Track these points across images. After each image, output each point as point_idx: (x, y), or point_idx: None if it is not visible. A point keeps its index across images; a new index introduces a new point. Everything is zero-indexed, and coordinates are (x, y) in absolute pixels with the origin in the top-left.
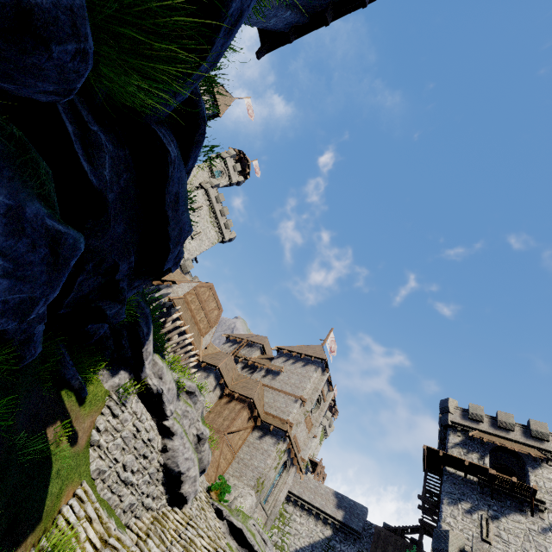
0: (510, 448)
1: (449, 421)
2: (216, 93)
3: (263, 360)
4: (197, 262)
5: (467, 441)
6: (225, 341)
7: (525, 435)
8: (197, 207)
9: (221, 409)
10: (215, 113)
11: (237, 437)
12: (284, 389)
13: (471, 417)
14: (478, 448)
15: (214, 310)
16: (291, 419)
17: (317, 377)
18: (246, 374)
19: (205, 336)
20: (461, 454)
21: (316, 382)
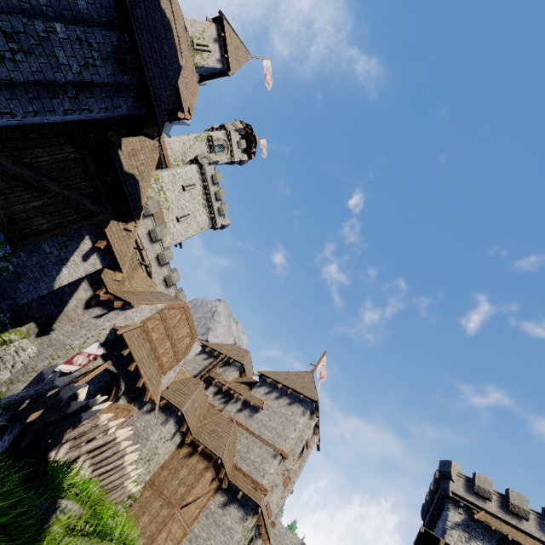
0: (523, 543)
1: (450, 491)
2: (229, 42)
3: (241, 385)
4: (181, 247)
5: (469, 522)
6: (199, 352)
7: (541, 528)
8: (188, 184)
9: (178, 464)
10: (223, 70)
11: (194, 507)
12: (262, 434)
13: (477, 491)
14: (483, 534)
15: (185, 337)
16: (266, 483)
17: (304, 422)
18: (218, 403)
19: (168, 373)
20: (462, 539)
21: (302, 428)
